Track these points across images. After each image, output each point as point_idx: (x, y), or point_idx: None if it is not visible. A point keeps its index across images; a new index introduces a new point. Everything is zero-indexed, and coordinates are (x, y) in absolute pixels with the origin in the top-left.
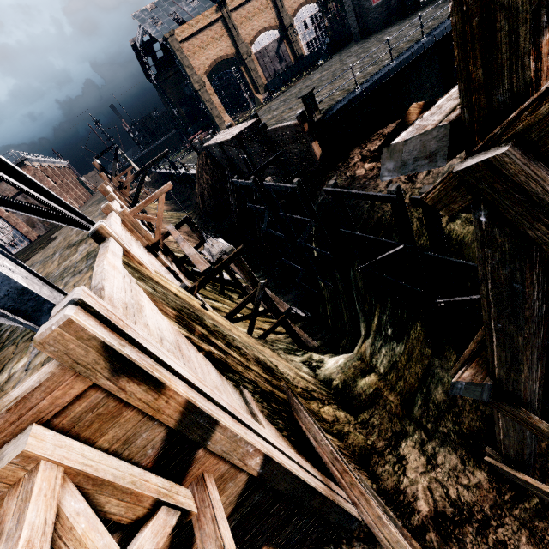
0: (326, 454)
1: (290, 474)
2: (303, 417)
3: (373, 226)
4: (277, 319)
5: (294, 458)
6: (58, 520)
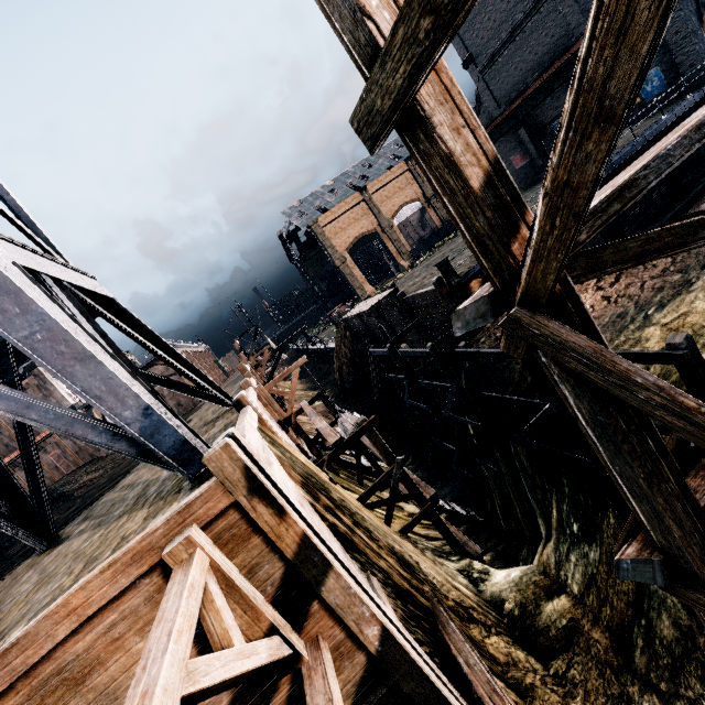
0: (481, 683)
1: (417, 669)
2: (451, 632)
3: (527, 388)
4: (421, 508)
5: (428, 661)
6: (205, 593)
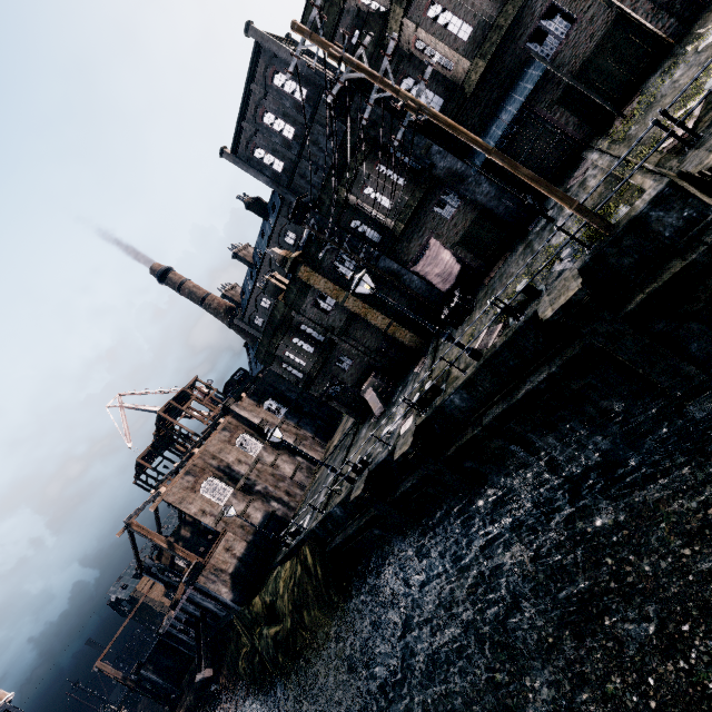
0: None
1: None
2: None
3: None
4: None
5: None
6: None
